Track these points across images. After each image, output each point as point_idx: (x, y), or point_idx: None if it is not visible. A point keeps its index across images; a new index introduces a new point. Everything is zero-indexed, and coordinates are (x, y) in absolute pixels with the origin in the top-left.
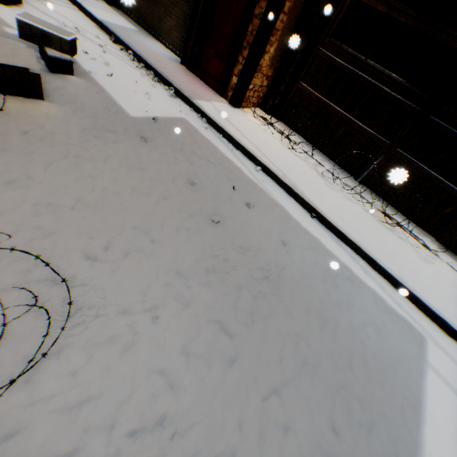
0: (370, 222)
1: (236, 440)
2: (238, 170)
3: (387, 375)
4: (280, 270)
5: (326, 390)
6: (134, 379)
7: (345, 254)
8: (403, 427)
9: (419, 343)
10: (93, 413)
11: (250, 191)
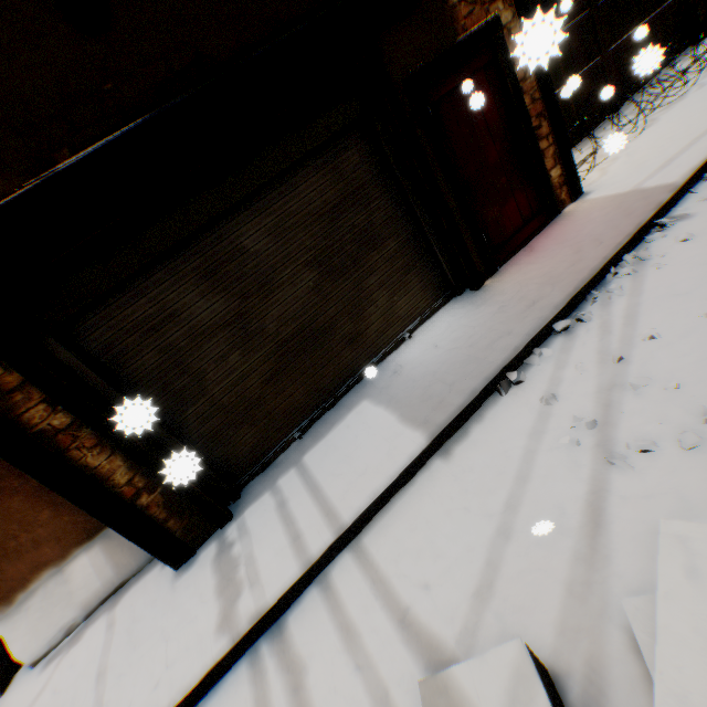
0: None
1: None
2: None
3: None
4: None
5: None
6: None
7: None
8: None
9: None
10: None
11: None
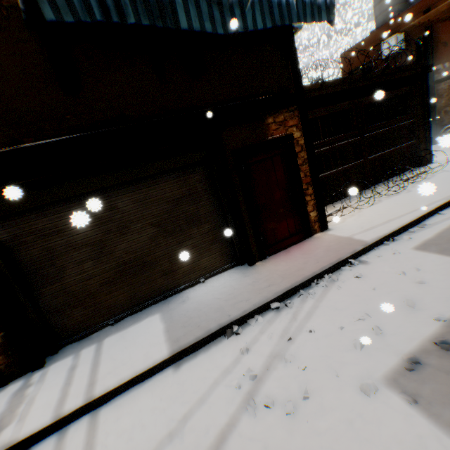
0: (434, 181)
1: None
2: None
3: None
4: None
5: None
6: None
7: None
8: None
9: None
10: None
11: None
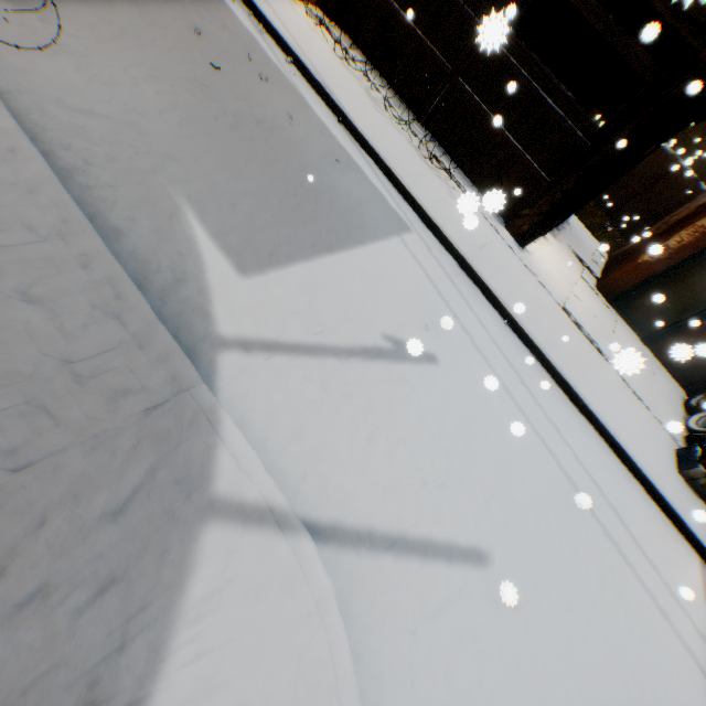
0: (408, 151)
1: (192, 161)
2: (262, 51)
3: (351, 218)
4: (275, 127)
5: (284, 190)
6: (114, 100)
7: (363, 159)
8: (345, 235)
9: (403, 228)
10: (81, 95)
11: (270, 71)
